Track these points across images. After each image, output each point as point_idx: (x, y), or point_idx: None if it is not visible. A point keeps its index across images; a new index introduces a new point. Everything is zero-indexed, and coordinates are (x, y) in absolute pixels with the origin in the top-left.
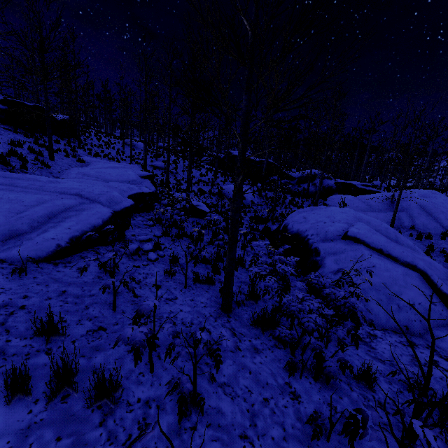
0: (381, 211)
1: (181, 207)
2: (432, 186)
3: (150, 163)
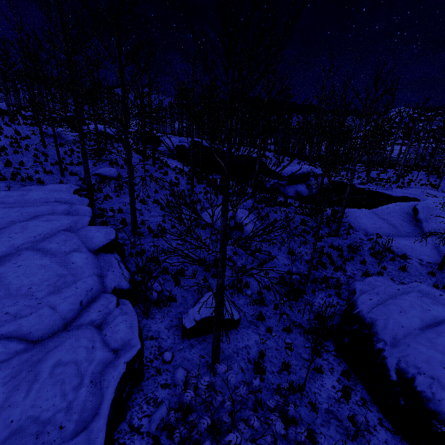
0: (410, 234)
1: (192, 326)
2: (395, 164)
3: (92, 169)
